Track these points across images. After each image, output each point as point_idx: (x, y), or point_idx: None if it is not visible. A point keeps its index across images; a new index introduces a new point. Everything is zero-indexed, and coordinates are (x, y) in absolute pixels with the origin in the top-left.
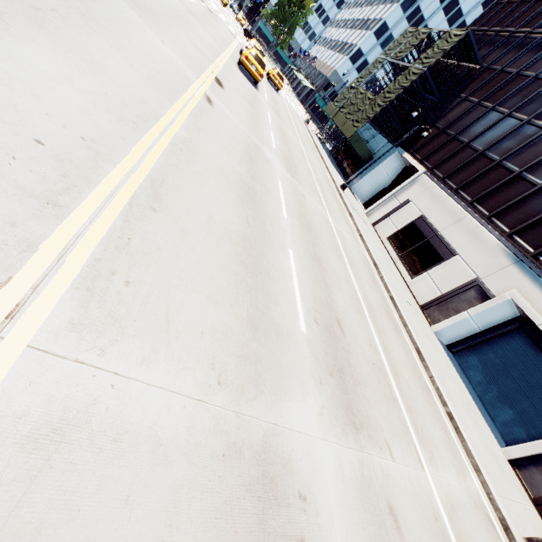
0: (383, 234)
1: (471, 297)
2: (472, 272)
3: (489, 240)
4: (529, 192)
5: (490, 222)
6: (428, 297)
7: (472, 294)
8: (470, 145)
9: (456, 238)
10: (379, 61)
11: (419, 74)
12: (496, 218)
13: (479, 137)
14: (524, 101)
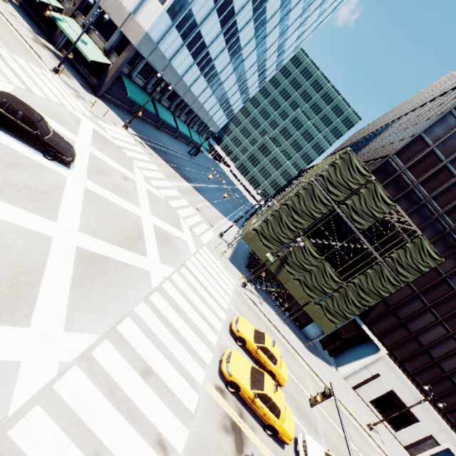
0: (365, 397)
1: (429, 444)
2: (429, 431)
3: (435, 415)
4: (454, 391)
5: (434, 403)
6: (407, 442)
7: (429, 442)
8: (416, 338)
9: (418, 411)
10: (321, 199)
11: (397, 288)
12: (437, 401)
13: (422, 333)
14: (450, 316)
